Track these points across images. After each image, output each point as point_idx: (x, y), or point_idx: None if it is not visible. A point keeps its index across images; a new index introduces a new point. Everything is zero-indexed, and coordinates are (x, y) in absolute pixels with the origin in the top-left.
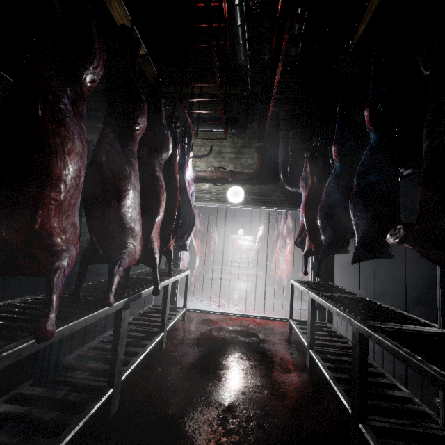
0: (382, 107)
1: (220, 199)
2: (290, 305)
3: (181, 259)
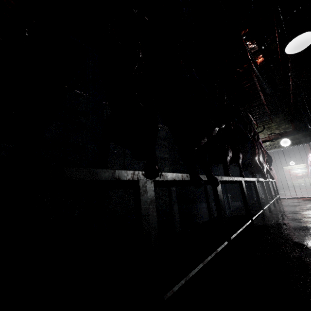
0: None
1: (277, 147)
2: None
3: None
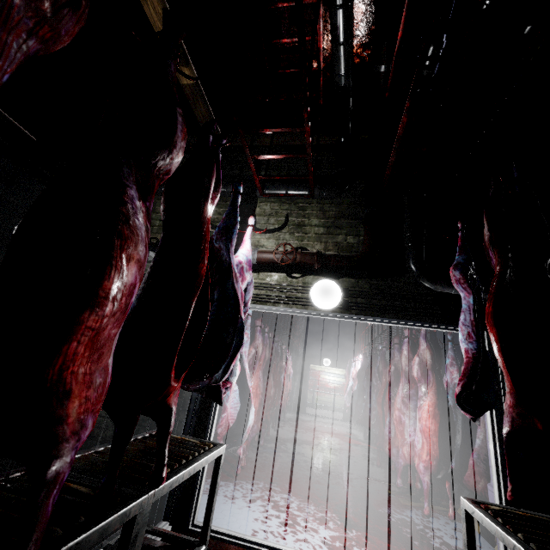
0: None
1: (296, 300)
2: None
3: (216, 411)
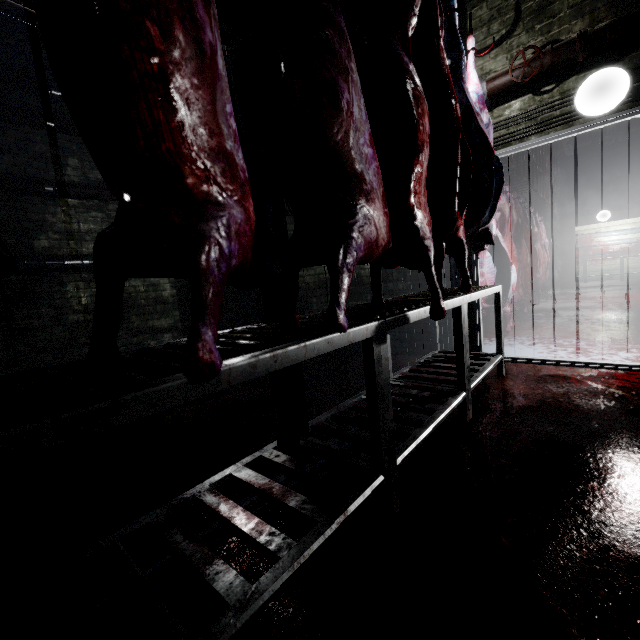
0: None
1: (554, 122)
2: None
3: (478, 271)
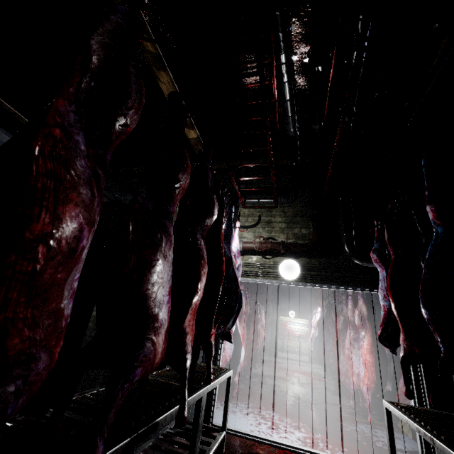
0: None
1: (270, 274)
2: (390, 450)
3: (221, 350)
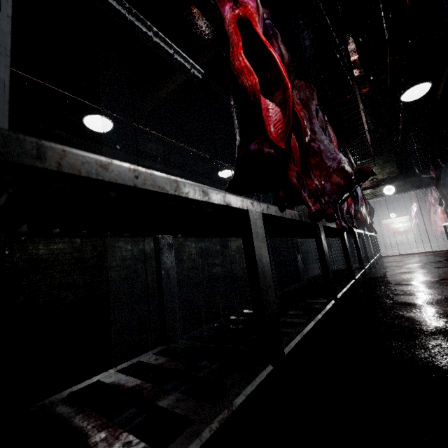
0: (447, 151)
1: (379, 195)
2: (446, 237)
3: None
